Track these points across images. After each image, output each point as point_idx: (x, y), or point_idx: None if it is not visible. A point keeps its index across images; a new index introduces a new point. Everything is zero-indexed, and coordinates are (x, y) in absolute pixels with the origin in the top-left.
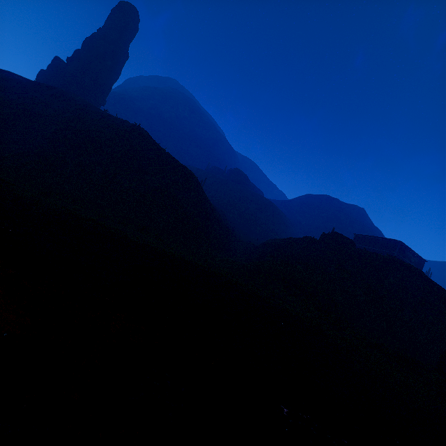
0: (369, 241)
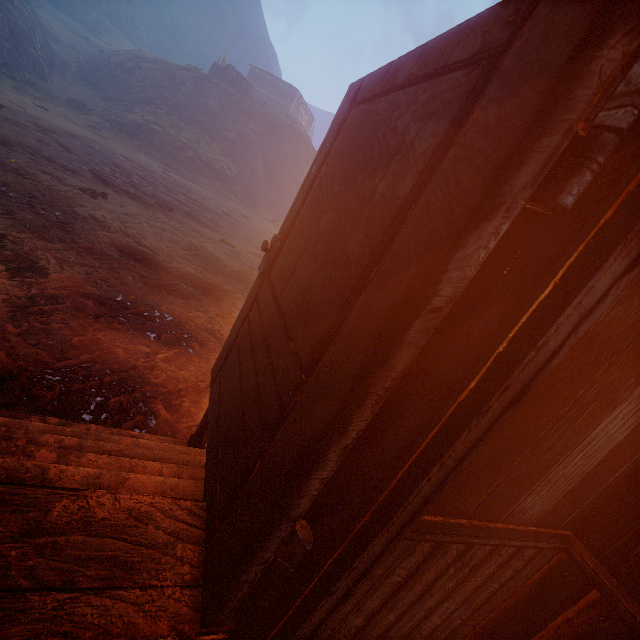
0: (267, 83)
